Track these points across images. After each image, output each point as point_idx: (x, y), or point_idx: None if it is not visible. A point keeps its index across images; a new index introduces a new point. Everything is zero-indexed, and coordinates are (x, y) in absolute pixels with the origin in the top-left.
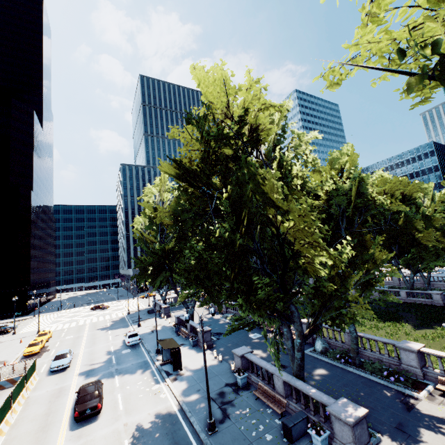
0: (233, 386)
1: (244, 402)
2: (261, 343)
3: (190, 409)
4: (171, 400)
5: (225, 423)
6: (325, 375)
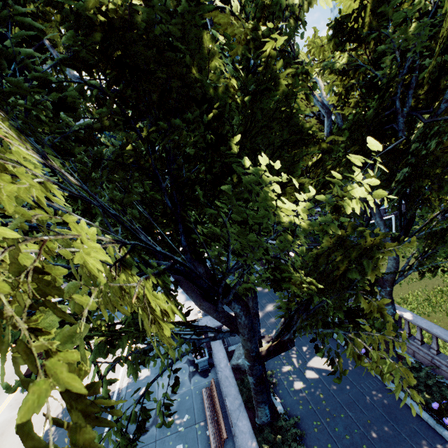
0: (191, 367)
1: (188, 402)
2: (264, 293)
3: (127, 394)
4: (122, 370)
5: (146, 437)
6: (324, 372)
